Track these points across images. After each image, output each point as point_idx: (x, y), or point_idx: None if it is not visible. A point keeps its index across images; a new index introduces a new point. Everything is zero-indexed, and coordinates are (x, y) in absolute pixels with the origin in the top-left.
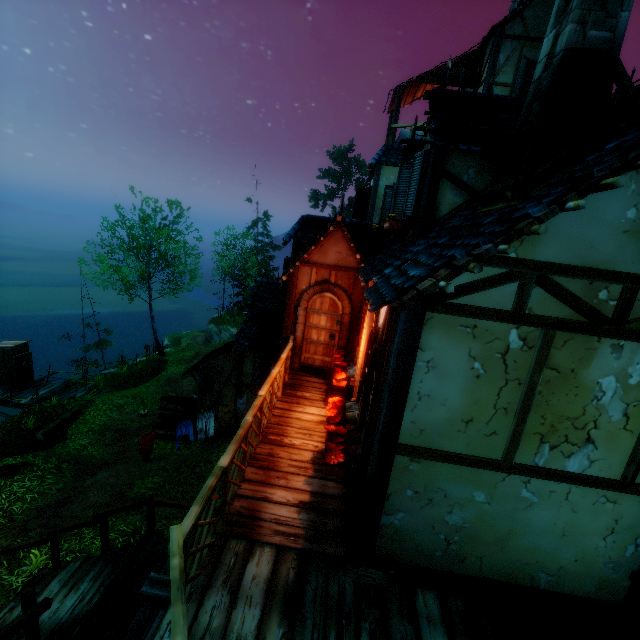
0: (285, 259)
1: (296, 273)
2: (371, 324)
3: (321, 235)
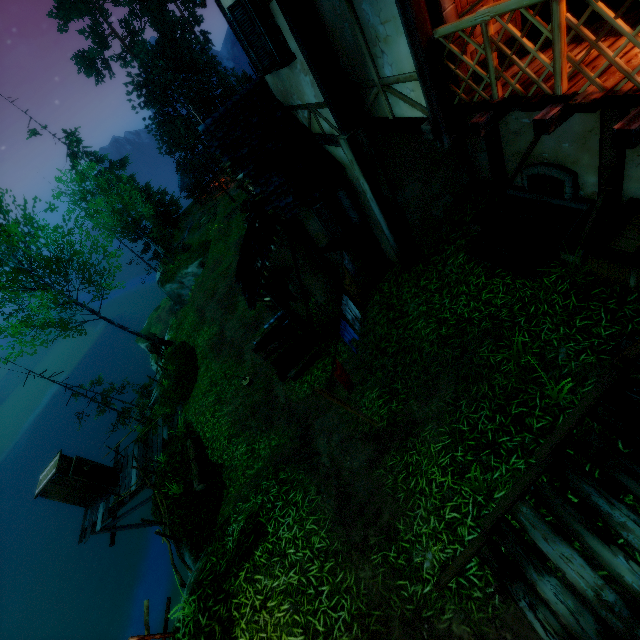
0: None
1: None
2: None
3: None
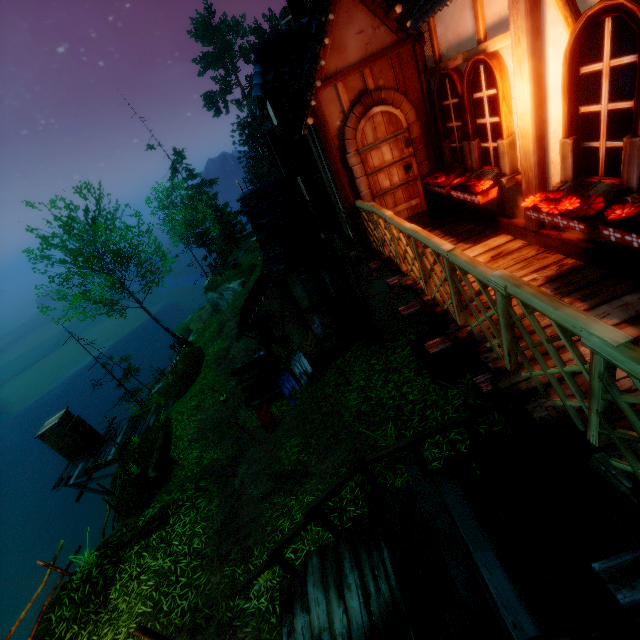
0: (267, 132)
1: (319, 106)
2: (535, 47)
3: (325, 14)
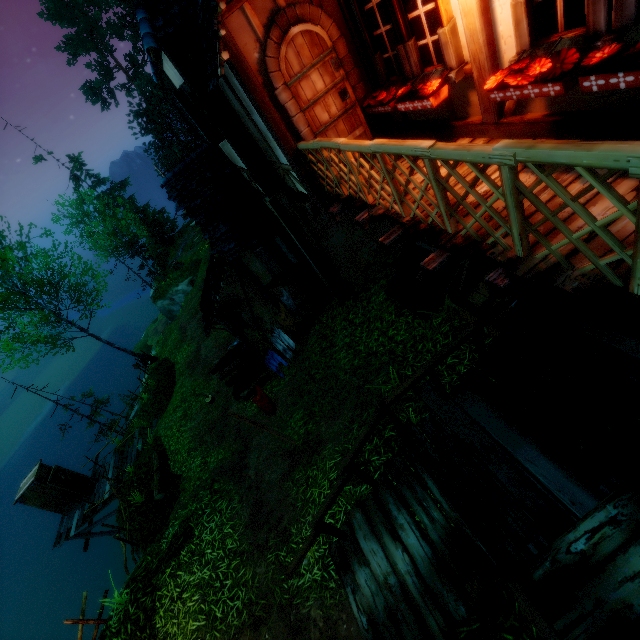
0: (174, 94)
1: (230, 37)
2: None
3: None
